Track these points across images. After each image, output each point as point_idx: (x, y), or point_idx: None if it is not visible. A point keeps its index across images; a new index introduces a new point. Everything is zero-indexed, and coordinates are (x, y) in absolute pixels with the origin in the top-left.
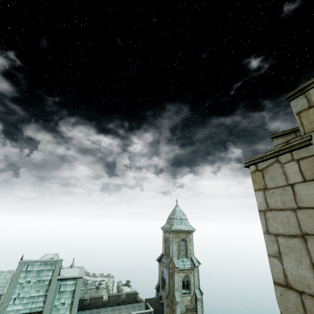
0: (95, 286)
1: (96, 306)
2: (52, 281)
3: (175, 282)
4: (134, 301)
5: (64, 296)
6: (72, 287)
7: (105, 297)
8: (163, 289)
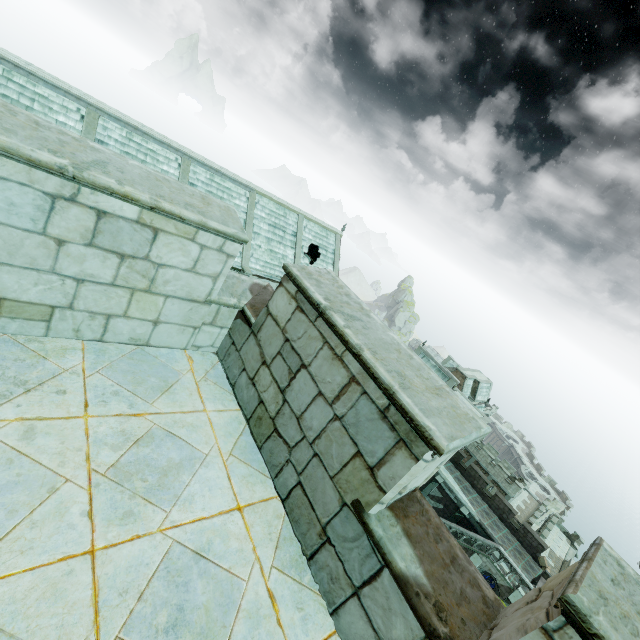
0: (513, 475)
1: (472, 483)
2: None
3: None
4: (530, 550)
5: None
6: None
7: (524, 509)
8: None
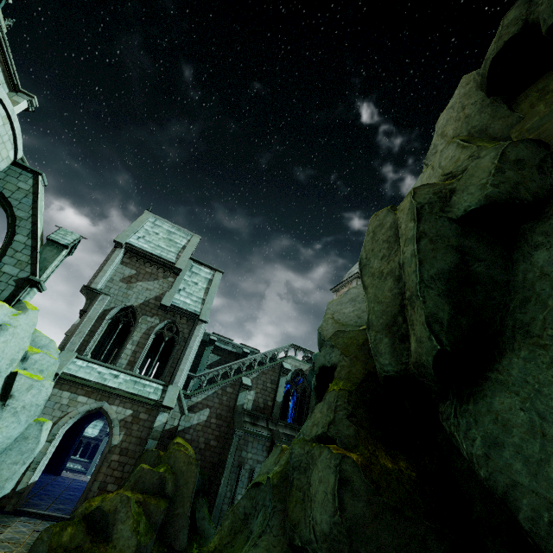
0: None
1: None
2: (188, 247)
3: None
4: None
5: (197, 278)
6: (208, 276)
7: None
8: None
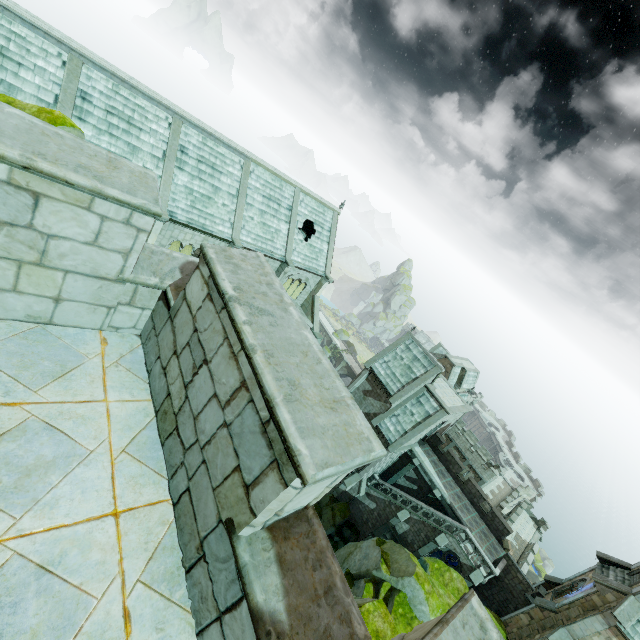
0: (489, 462)
1: (447, 467)
2: (417, 381)
3: (581, 622)
4: (495, 533)
5: (418, 408)
6: (431, 410)
7: (497, 493)
8: (555, 596)
